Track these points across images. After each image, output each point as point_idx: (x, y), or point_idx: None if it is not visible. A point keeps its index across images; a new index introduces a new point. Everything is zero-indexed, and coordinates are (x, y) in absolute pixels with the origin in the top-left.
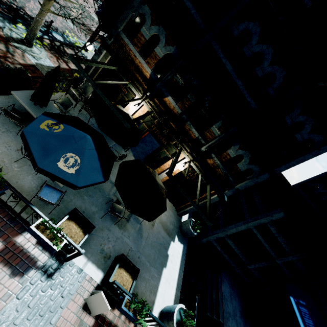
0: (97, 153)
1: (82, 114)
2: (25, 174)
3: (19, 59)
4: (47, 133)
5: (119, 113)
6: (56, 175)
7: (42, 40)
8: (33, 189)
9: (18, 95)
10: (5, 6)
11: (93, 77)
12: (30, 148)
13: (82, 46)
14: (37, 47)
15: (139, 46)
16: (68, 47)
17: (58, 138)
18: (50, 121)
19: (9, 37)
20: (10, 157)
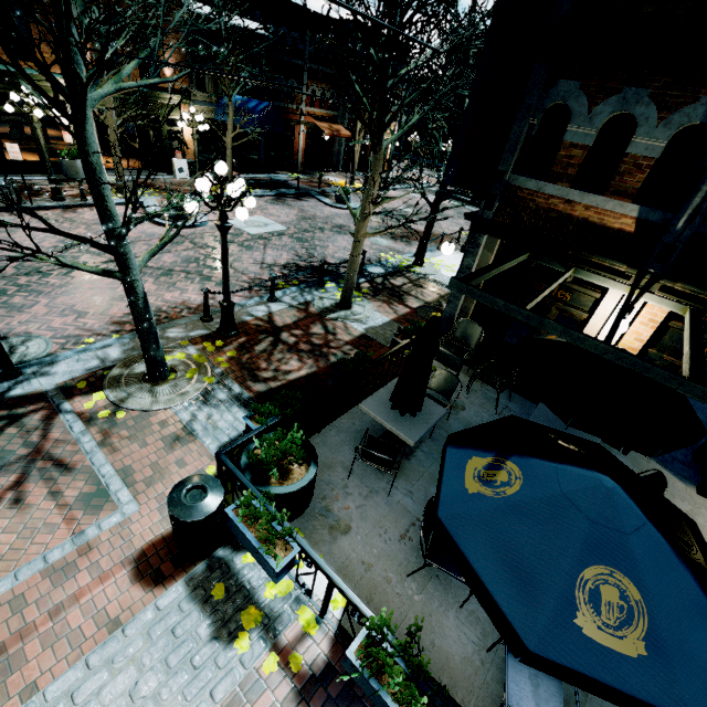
0: (659, 533)
1: (473, 392)
2: (438, 610)
3: (342, 336)
4: (494, 506)
5: (647, 363)
6: (595, 677)
7: (358, 288)
8: (474, 662)
9: (371, 407)
10: (309, 269)
11: (472, 303)
12: (478, 576)
13: (411, 262)
14: (357, 302)
15: (570, 174)
16: (394, 276)
17: (529, 516)
18: (478, 461)
19: (322, 309)
20: (396, 563)
